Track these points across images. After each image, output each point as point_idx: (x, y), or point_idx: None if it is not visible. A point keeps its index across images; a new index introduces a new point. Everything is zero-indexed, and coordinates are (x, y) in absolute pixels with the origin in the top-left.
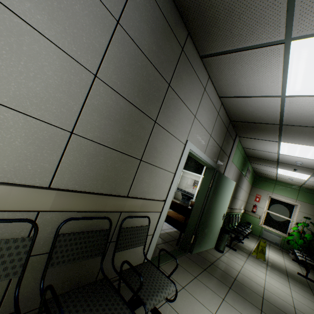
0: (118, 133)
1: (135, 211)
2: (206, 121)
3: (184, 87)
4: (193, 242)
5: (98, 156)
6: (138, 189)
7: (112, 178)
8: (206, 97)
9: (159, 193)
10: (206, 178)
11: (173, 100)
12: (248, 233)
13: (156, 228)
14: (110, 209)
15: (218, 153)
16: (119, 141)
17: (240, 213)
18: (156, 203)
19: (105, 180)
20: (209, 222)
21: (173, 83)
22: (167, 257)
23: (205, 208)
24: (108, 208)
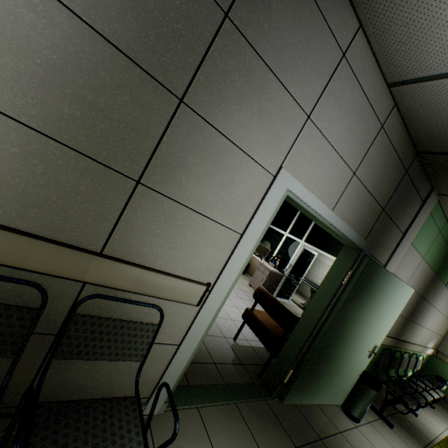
0: (62, 102)
1: (118, 288)
2: (342, 137)
3: (277, 32)
4: (289, 381)
5: (3, 143)
6: (133, 245)
7: (51, 204)
8: (346, 76)
9: (195, 266)
10: (339, 265)
11: (239, 60)
12: (432, 399)
13: (186, 335)
14: (42, 269)
15: (373, 218)
16: (67, 122)
17: (424, 353)
18: (181, 284)
19: (31, 204)
20: (332, 354)
21: (240, 13)
22: (223, 393)
23: (325, 325)
24: (34, 264)
